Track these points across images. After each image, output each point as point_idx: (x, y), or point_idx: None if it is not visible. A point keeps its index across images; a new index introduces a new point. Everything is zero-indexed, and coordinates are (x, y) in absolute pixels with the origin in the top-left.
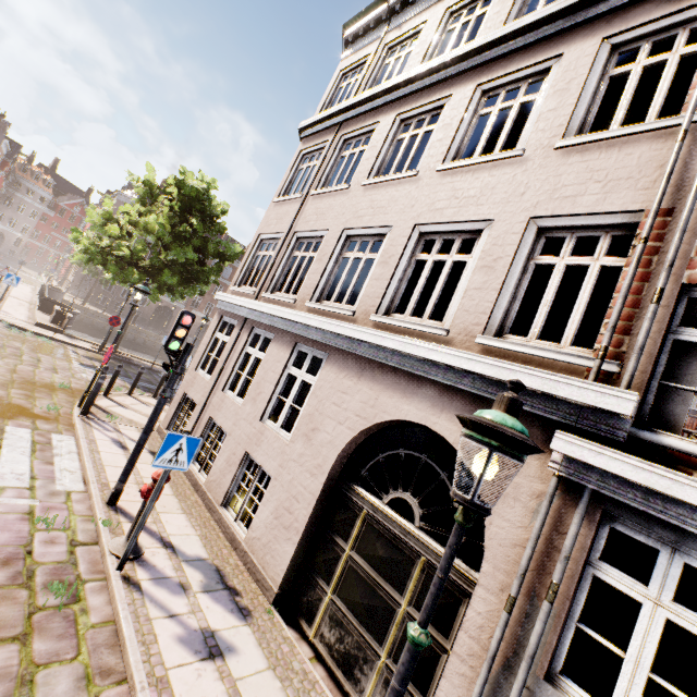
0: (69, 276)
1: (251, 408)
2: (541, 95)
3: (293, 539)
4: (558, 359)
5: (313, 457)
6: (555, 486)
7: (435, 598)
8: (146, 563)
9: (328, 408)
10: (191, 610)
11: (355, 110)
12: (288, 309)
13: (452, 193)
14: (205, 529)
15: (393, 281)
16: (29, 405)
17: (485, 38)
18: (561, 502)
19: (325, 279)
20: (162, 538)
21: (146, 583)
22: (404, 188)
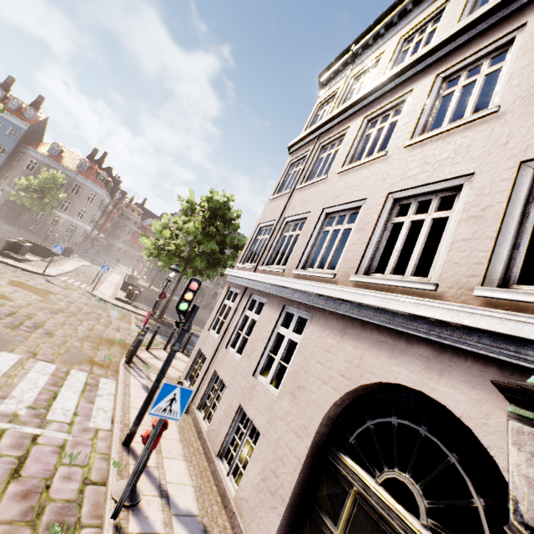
0: (144, 268)
1: (246, 364)
2: (508, 60)
3: (278, 509)
4: None
5: (298, 417)
6: None
7: None
8: (140, 513)
9: (312, 366)
10: None
11: (330, 124)
12: (277, 277)
13: (423, 160)
14: (200, 480)
15: (371, 244)
16: (93, 354)
17: (439, 39)
18: None
19: (308, 250)
20: (160, 485)
21: None
22: (375, 167)
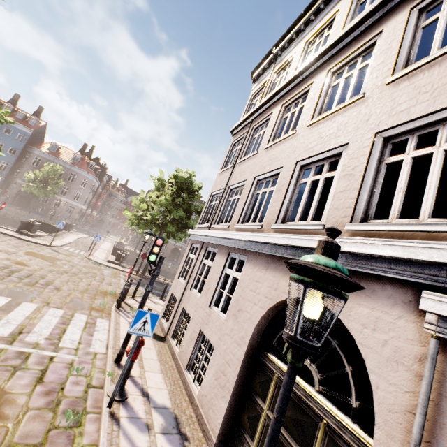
0: (130, 236)
1: (204, 299)
2: (372, 58)
3: (226, 397)
4: (416, 230)
5: (238, 331)
6: (435, 347)
7: (271, 440)
8: (127, 405)
9: (247, 294)
10: (149, 446)
11: (259, 111)
12: (223, 231)
13: (318, 135)
14: (173, 386)
15: (285, 200)
16: (91, 302)
17: (328, 44)
18: (446, 365)
19: (245, 209)
20: (143, 389)
21: (124, 419)
22: (288, 143)
